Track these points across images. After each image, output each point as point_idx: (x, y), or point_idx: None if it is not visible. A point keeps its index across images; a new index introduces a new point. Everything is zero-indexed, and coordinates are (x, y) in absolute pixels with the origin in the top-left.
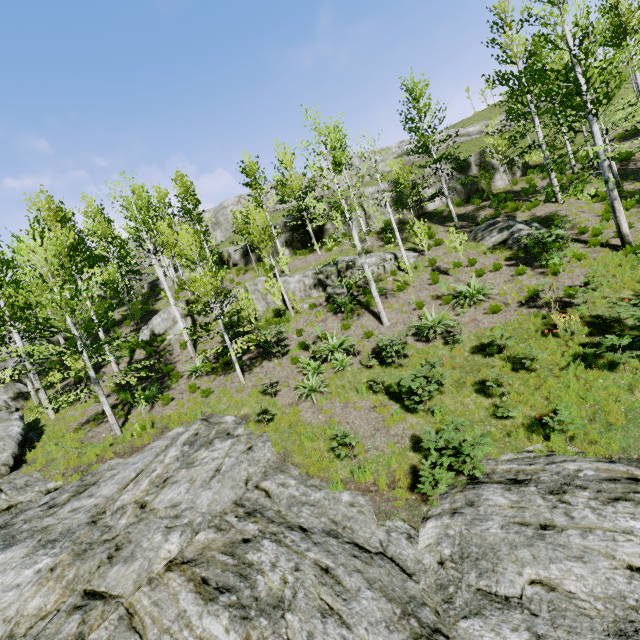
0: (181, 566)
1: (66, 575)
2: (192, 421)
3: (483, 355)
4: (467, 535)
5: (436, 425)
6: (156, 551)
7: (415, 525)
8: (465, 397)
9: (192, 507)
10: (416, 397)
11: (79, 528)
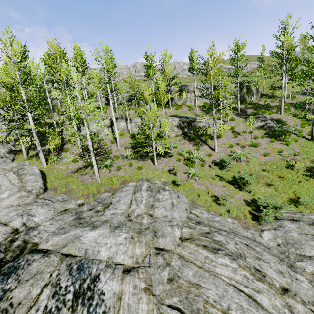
0: (187, 240)
1: (142, 241)
2: (137, 180)
3: (264, 172)
4: (286, 236)
5: (253, 197)
6: (173, 234)
7: (259, 232)
8: (260, 187)
9: (173, 218)
10: (248, 185)
11: (126, 222)
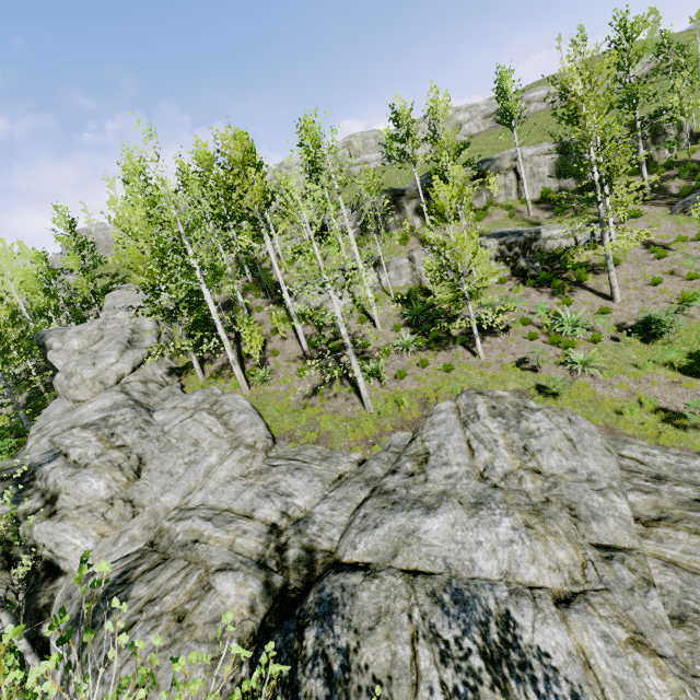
0: (659, 523)
1: (556, 531)
2: (453, 396)
3: None
4: None
5: None
6: (615, 510)
7: None
8: None
9: (592, 472)
10: None
11: (489, 492)
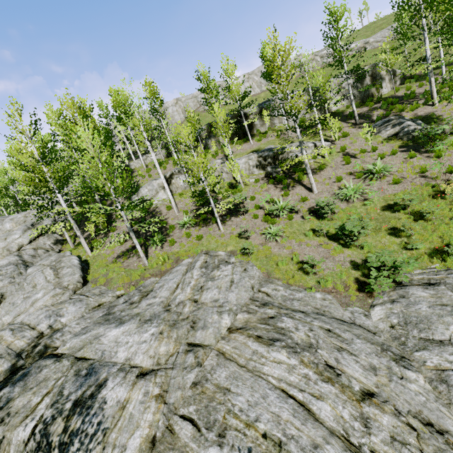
0: (238, 331)
1: (172, 336)
2: (195, 255)
3: (391, 211)
4: (407, 312)
5: (366, 254)
6: (219, 323)
7: (366, 309)
8: (382, 238)
9: (227, 301)
10: (355, 237)
11: (161, 313)
